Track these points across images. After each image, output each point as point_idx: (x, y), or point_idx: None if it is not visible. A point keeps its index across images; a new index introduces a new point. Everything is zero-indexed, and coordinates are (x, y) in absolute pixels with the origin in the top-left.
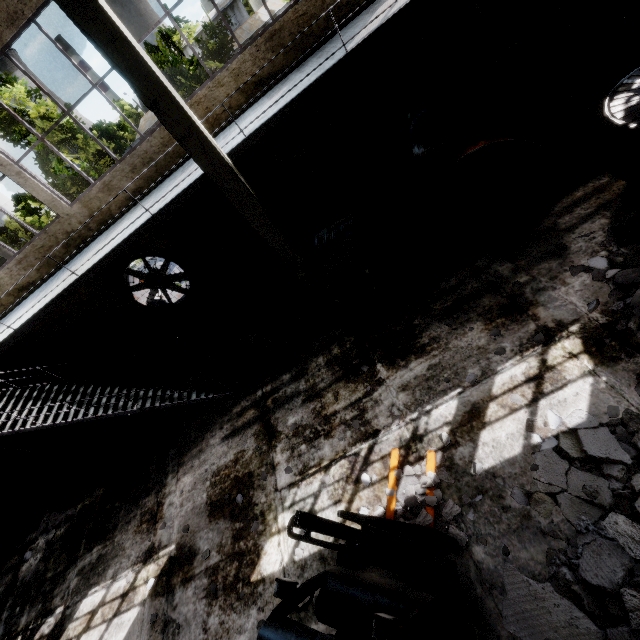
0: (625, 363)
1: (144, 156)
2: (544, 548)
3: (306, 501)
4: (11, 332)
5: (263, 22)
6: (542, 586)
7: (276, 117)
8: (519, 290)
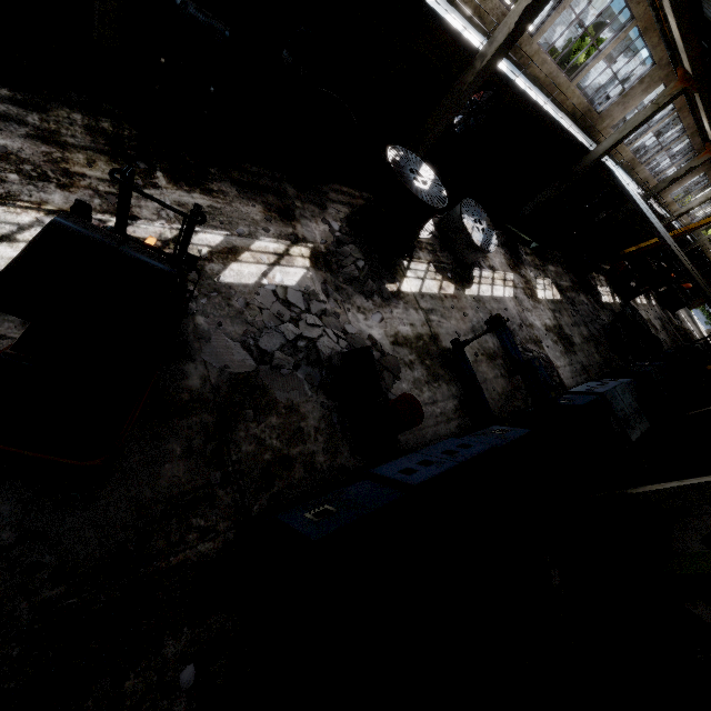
0: (323, 273)
1: None
2: (245, 329)
3: (2, 225)
4: None
5: None
6: (235, 344)
7: None
8: (294, 208)
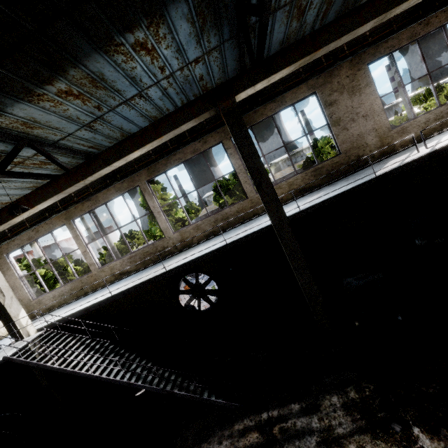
0: None
1: (224, 215)
2: None
3: None
4: (109, 296)
5: (283, 175)
6: None
7: (321, 203)
8: None
